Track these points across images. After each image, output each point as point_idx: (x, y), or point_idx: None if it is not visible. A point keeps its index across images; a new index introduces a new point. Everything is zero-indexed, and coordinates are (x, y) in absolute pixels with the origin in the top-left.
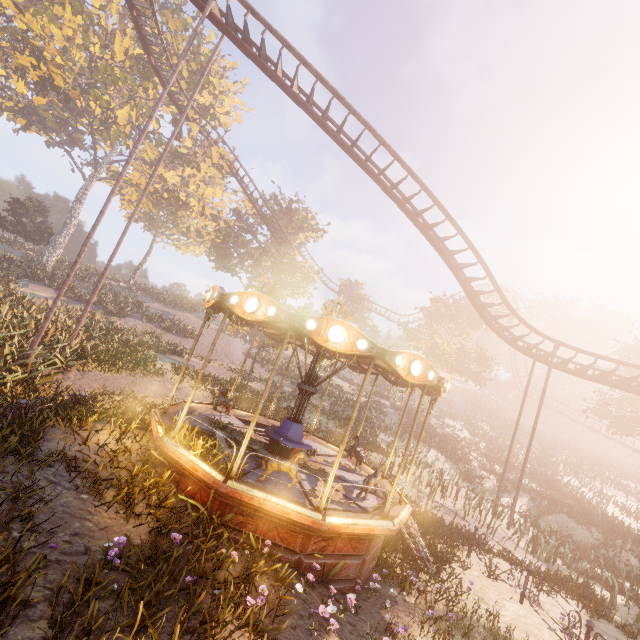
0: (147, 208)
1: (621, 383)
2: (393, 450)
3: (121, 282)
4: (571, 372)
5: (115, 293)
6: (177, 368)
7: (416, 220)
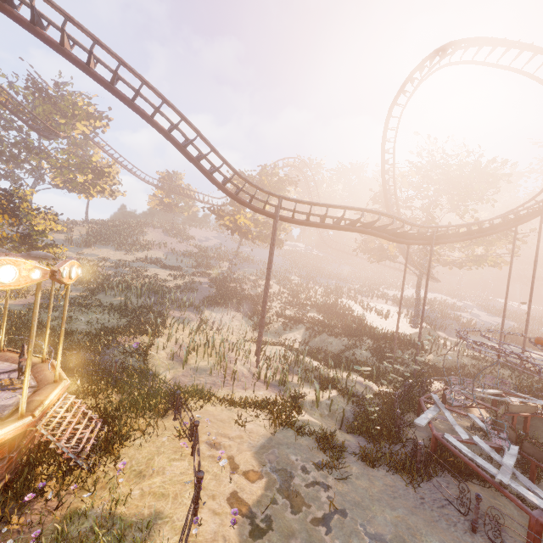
0: None
1: (335, 224)
2: (60, 350)
3: None
4: (298, 222)
5: None
6: None
7: (89, 71)
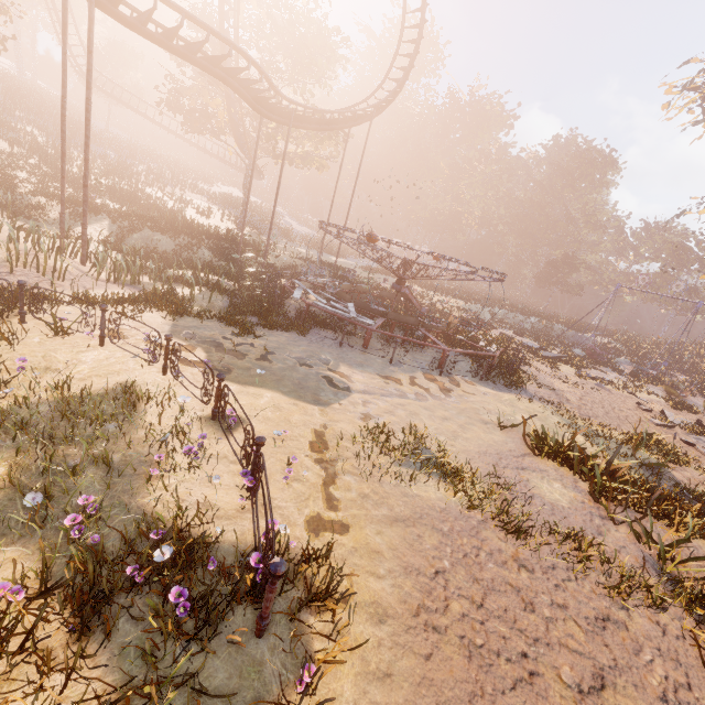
0: None
1: (189, 52)
2: None
3: None
4: (127, 22)
5: None
6: None
7: None
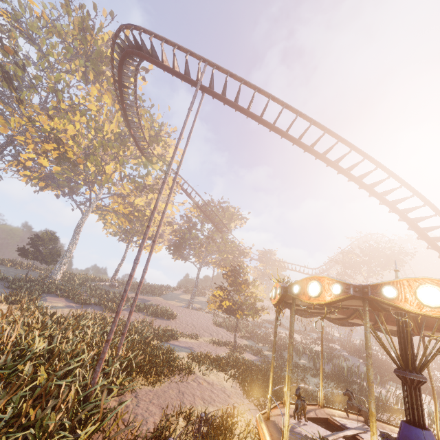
0: (125, 225)
1: None
2: None
3: (105, 281)
4: None
5: (106, 291)
6: (195, 358)
7: (373, 190)
